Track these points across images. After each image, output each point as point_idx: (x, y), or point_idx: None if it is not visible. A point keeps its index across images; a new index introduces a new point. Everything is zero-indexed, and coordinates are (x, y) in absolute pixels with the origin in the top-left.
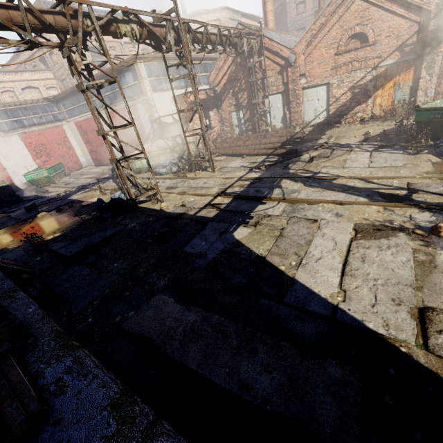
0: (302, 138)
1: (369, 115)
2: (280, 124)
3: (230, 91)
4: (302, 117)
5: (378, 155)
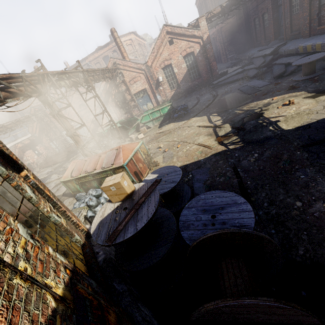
0: None
1: None
2: None
3: (43, 134)
4: (81, 137)
5: None
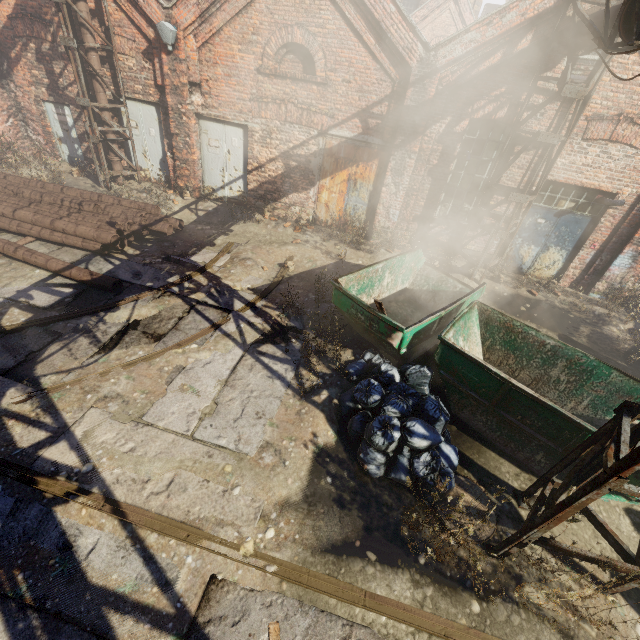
0: (169, 234)
1: (311, 217)
2: (159, 172)
3: (31, 45)
4: (197, 175)
5: (245, 376)
